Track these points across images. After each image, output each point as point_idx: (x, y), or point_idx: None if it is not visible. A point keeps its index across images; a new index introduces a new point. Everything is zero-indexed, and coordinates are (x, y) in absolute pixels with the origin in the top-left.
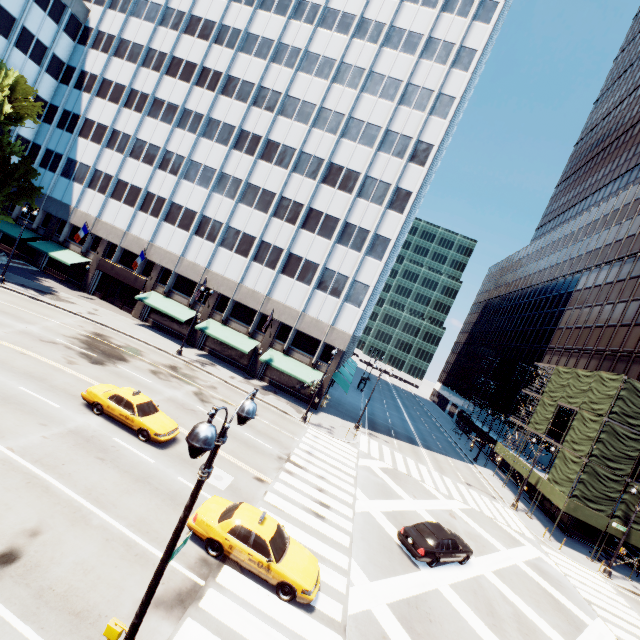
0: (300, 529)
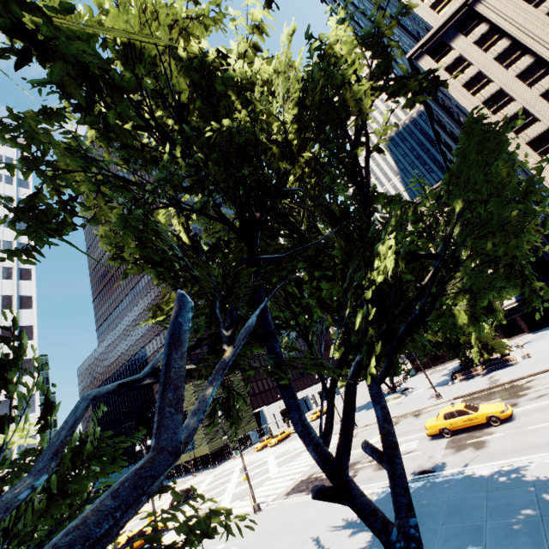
0: None
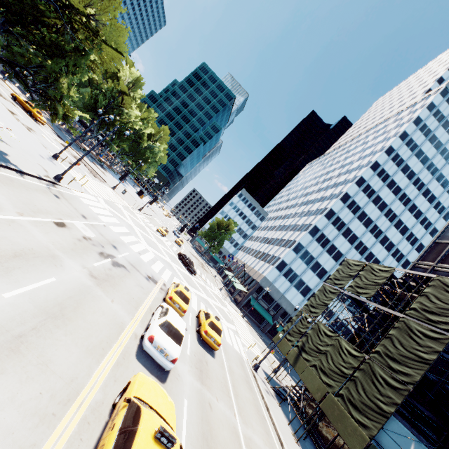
0: (171, 245)
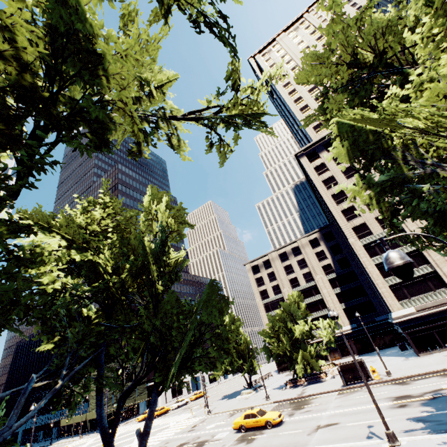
0: None
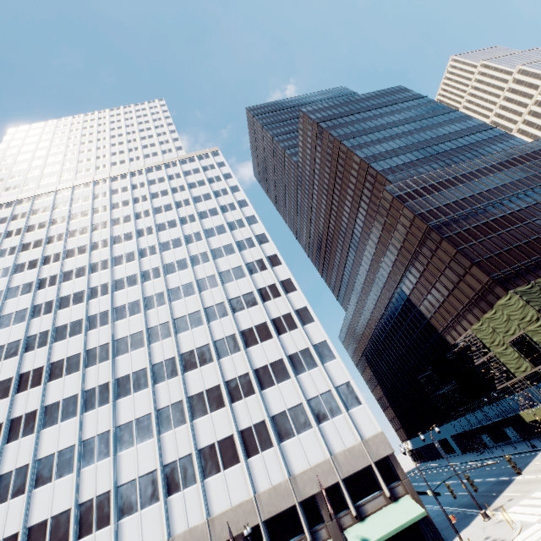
0: None
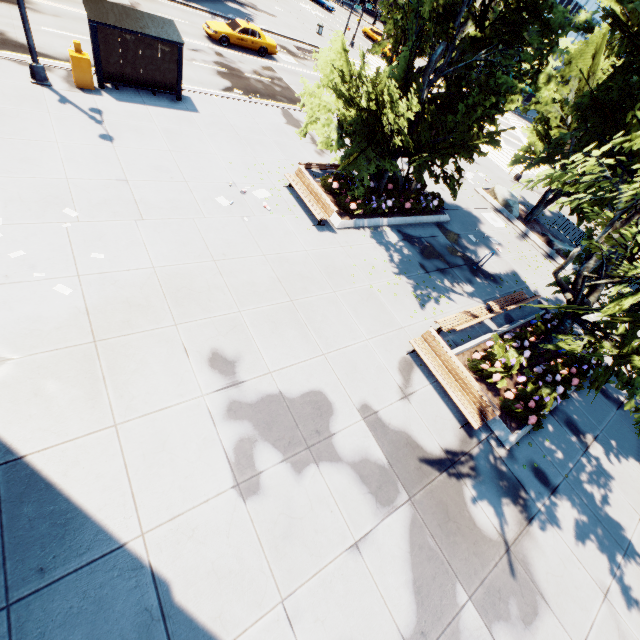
0: None
